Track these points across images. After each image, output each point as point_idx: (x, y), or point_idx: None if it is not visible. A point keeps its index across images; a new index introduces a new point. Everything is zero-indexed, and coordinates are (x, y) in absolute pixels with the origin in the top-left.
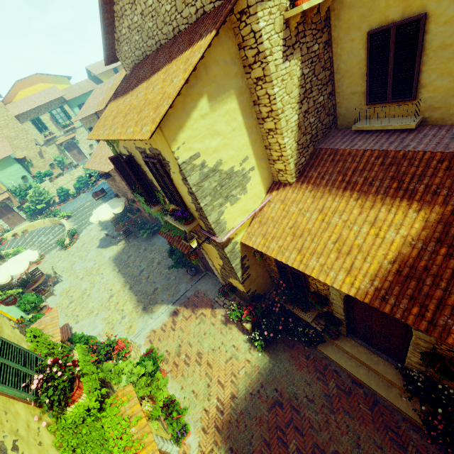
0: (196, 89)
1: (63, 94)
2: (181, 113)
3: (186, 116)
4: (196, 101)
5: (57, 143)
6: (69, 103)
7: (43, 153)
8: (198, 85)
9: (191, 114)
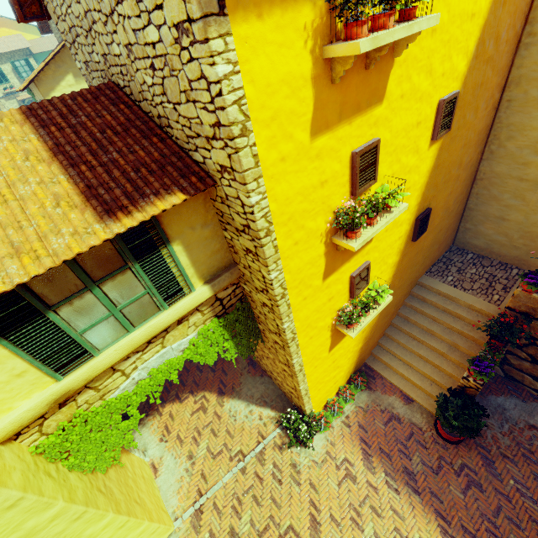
0: (64, 69)
1: (29, 46)
2: (53, 81)
3: (56, 83)
4: (64, 75)
5: (19, 99)
6: (36, 57)
7: (1, 107)
8: (65, 67)
9: (60, 83)
